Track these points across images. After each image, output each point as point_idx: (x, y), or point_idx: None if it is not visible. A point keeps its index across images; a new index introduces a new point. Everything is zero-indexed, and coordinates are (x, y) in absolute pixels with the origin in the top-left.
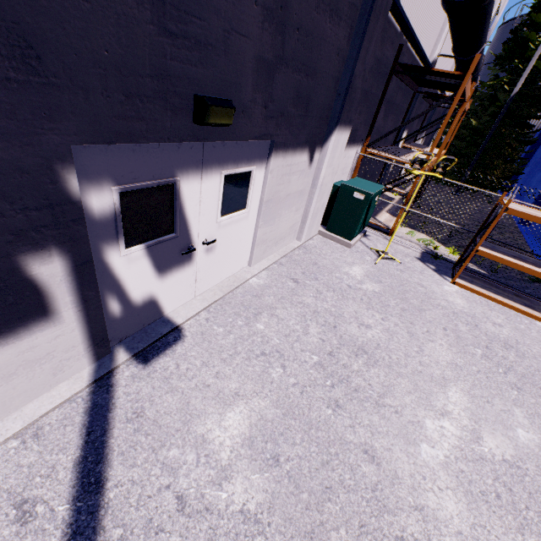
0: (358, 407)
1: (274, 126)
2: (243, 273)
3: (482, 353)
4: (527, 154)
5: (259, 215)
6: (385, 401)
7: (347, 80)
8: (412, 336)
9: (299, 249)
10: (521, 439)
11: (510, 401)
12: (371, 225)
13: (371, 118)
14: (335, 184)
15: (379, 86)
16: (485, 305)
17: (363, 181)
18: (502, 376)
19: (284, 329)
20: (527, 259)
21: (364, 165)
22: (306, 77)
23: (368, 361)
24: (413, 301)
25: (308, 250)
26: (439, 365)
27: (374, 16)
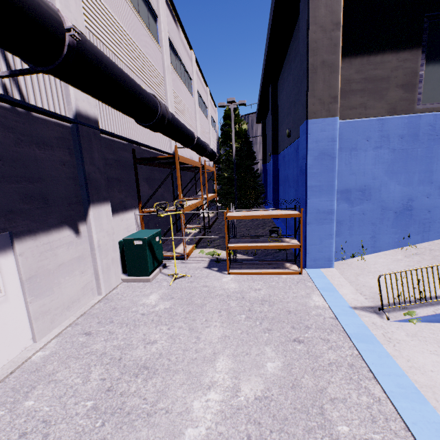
0: (127, 431)
1: (4, 222)
2: (25, 353)
3: (245, 316)
4: (264, 181)
5: (25, 293)
6: (157, 408)
7: (83, 176)
8: (193, 331)
9: (101, 302)
10: (270, 370)
11: (263, 343)
12: (172, 257)
13: (136, 191)
14: (121, 241)
15: (130, 173)
16: (250, 280)
17: (144, 231)
18: (259, 327)
19: (60, 390)
20: (259, 240)
21: (152, 219)
22: (31, 183)
23: (148, 375)
24: (198, 301)
25: (109, 300)
26: (211, 344)
27: (85, 140)
